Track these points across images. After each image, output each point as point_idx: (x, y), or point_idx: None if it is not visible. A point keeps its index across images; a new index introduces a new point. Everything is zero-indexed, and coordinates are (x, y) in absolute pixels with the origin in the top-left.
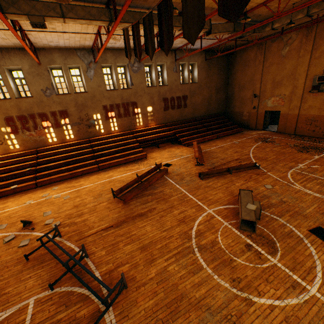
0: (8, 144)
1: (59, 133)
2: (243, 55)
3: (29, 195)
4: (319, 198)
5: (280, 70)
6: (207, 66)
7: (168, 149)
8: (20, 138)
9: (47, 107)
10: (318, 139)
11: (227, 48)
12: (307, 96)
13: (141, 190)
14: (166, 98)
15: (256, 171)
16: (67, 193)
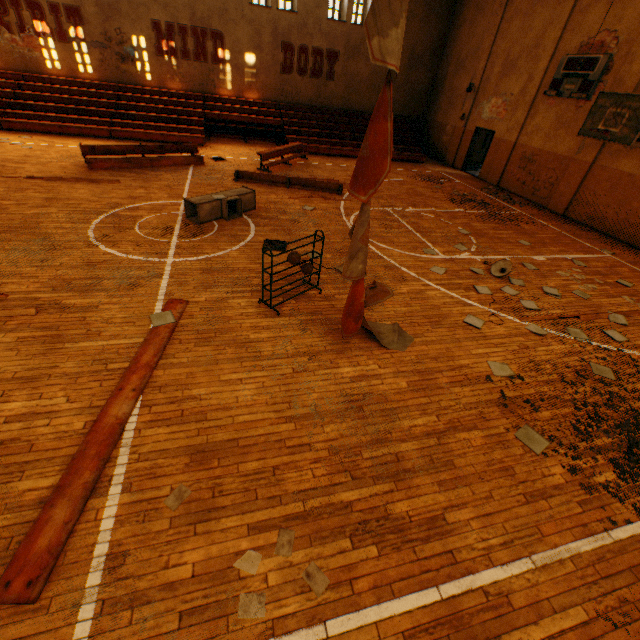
0: None
1: (66, 55)
2: None
3: None
4: (347, 231)
5: (523, 32)
6: None
7: (257, 148)
8: None
9: None
10: (518, 200)
11: None
12: (540, 105)
13: (132, 166)
14: (289, 45)
15: (330, 196)
16: (34, 145)
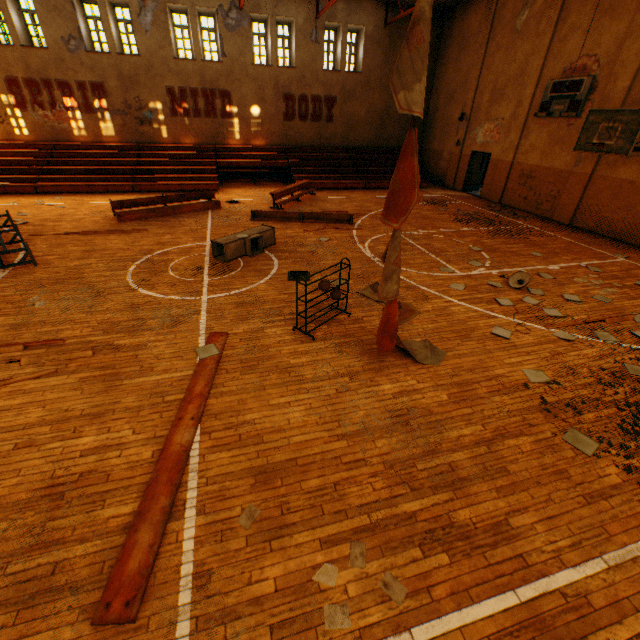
0: (12, 125)
1: (91, 123)
2: (463, 25)
3: (21, 198)
4: (364, 257)
5: (507, 64)
6: (388, 40)
7: (267, 189)
8: (30, 120)
9: (72, 72)
10: (522, 215)
11: (436, 4)
12: (531, 126)
13: (156, 215)
14: (290, 96)
15: (342, 227)
16: (66, 204)
